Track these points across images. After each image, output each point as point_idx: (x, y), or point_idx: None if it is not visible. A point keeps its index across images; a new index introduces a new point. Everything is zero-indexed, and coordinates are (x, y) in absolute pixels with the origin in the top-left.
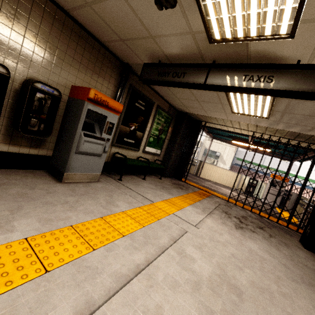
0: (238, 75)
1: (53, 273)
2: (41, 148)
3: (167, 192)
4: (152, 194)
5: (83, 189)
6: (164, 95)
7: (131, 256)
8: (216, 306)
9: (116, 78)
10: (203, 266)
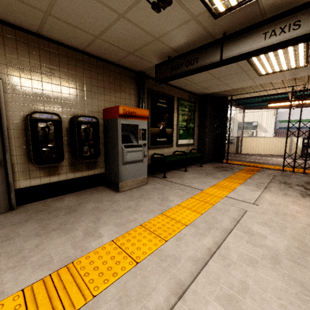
0: (256, 36)
1: (142, 264)
2: (96, 168)
3: (212, 177)
4: (199, 183)
5: (138, 193)
6: (181, 85)
7: (199, 241)
8: (304, 277)
9: (134, 88)
10: (275, 241)
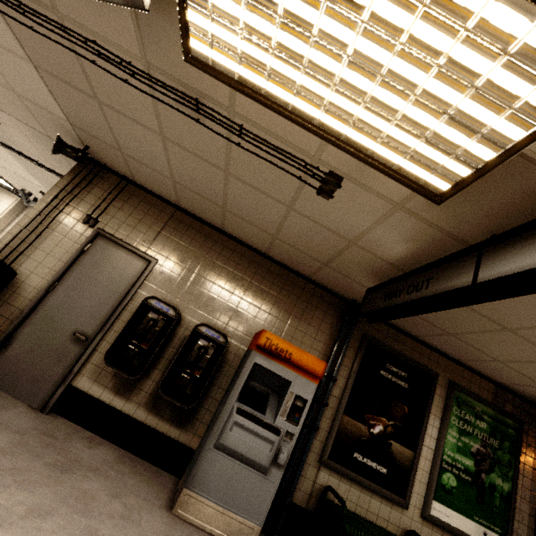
0: None
1: None
2: (186, 429)
3: None
4: None
5: None
6: (461, 356)
7: None
8: None
9: (333, 323)
10: None
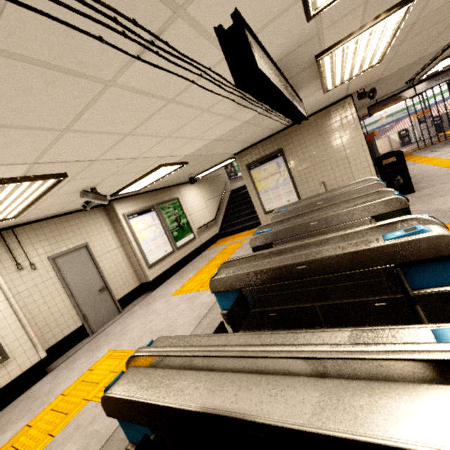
0: (431, 82)
1: None
2: None
3: None
4: None
5: None
6: None
7: None
8: None
9: None
10: None
